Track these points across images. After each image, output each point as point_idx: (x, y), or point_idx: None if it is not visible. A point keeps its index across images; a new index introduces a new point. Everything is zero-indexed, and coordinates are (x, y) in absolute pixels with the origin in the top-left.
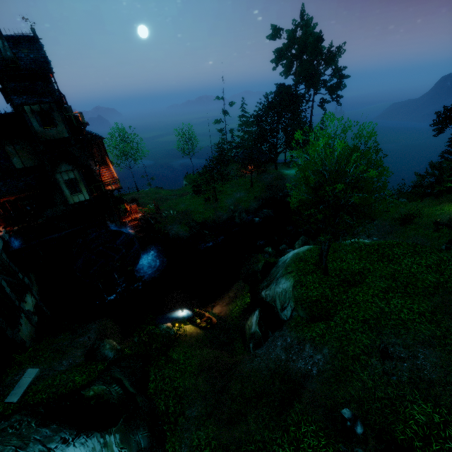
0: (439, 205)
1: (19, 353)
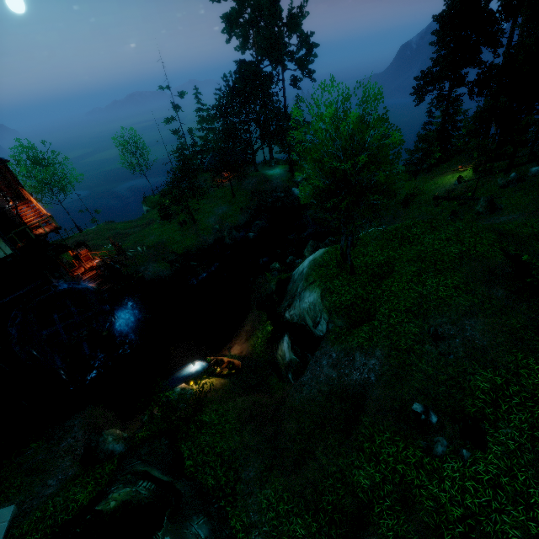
0: (432, 179)
1: None
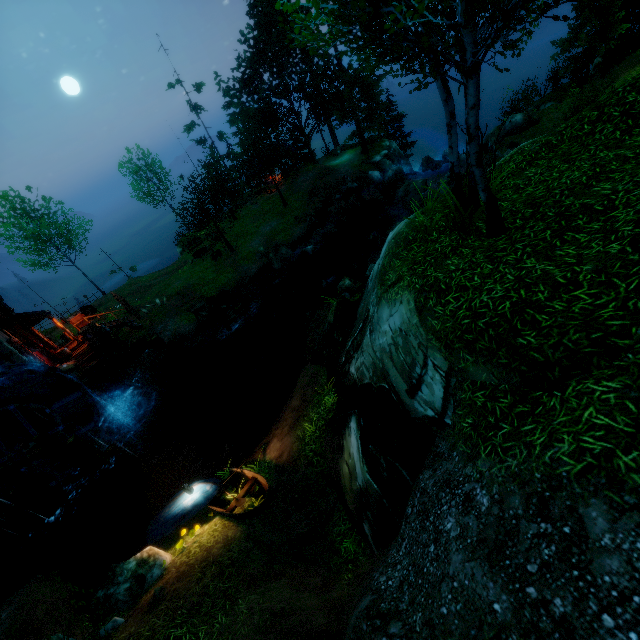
0: (617, 79)
1: None
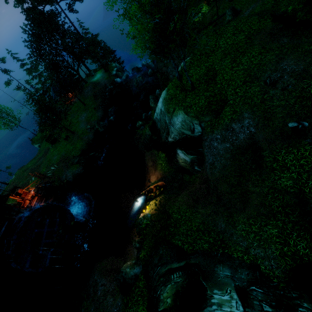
0: None
1: None
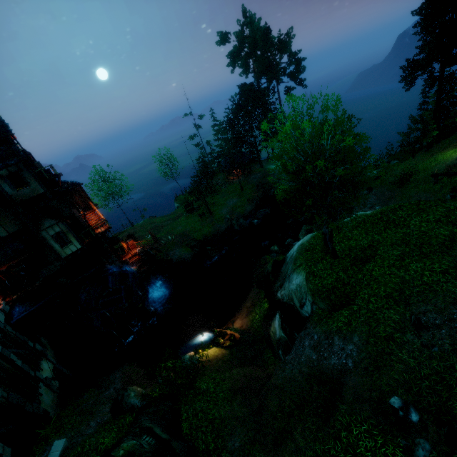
0: (432, 156)
1: (44, 426)
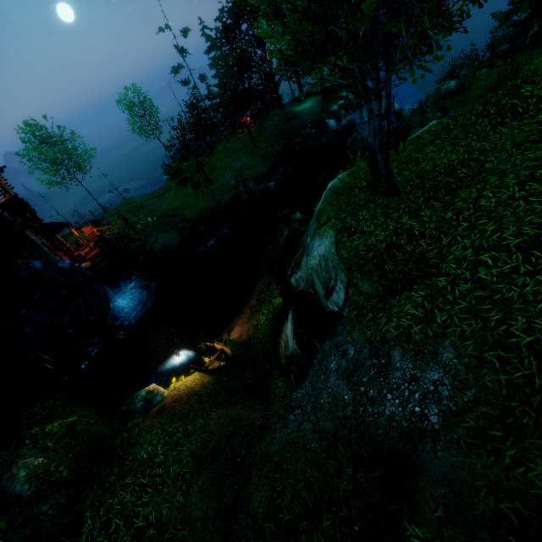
0: None
1: None
